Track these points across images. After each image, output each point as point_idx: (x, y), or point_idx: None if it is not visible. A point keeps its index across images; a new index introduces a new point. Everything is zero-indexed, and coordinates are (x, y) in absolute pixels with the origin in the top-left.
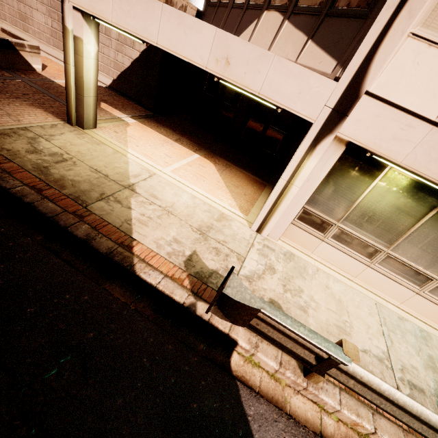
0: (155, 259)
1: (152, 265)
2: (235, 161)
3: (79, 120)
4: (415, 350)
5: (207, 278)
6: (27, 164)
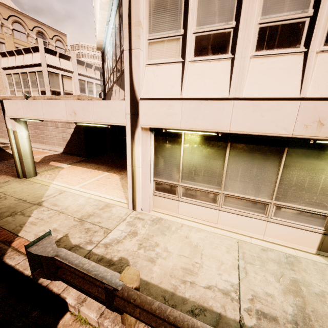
0: None
1: (21, 251)
2: None
3: (23, 174)
4: (275, 276)
5: None
6: None
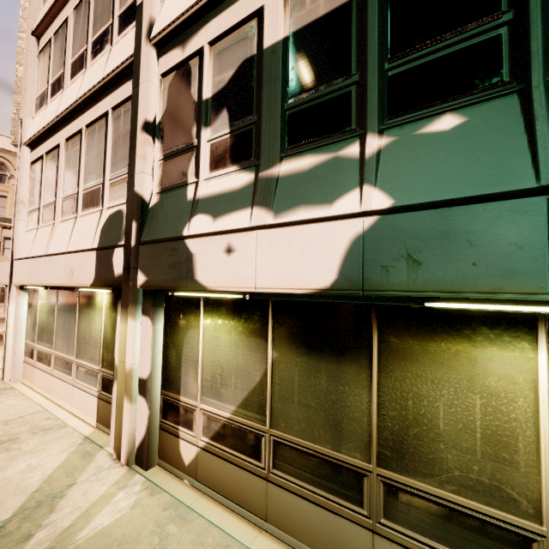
0: None
1: None
2: None
3: None
4: (3, 435)
5: None
6: None
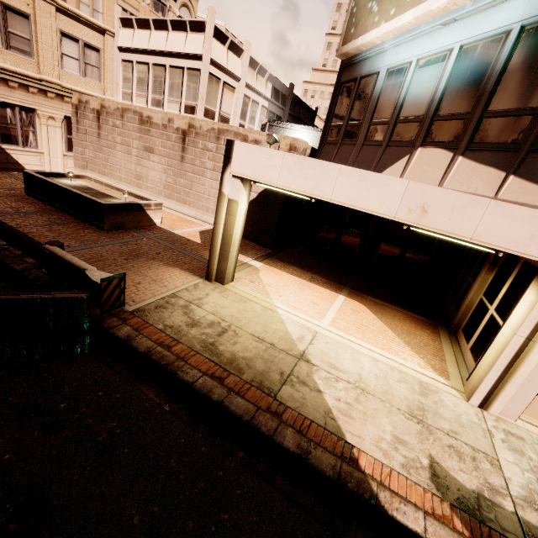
0: (394, 479)
1: (397, 492)
2: (383, 297)
3: (219, 275)
4: None
5: (478, 511)
6: (194, 343)
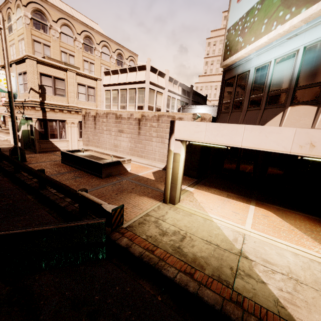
0: None
1: None
2: (281, 204)
3: (171, 199)
4: None
5: None
6: (167, 247)
